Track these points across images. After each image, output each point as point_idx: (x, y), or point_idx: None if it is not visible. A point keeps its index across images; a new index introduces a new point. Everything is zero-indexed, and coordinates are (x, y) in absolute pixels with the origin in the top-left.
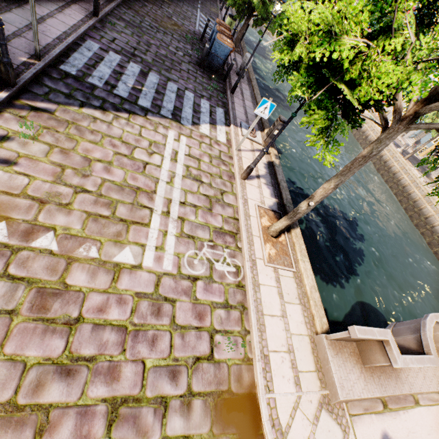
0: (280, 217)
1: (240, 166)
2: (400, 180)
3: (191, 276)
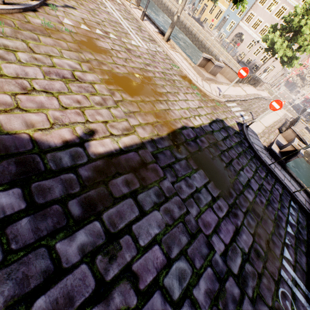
0: (163, 36)
1: (136, 15)
2: (192, 31)
3: (154, 51)
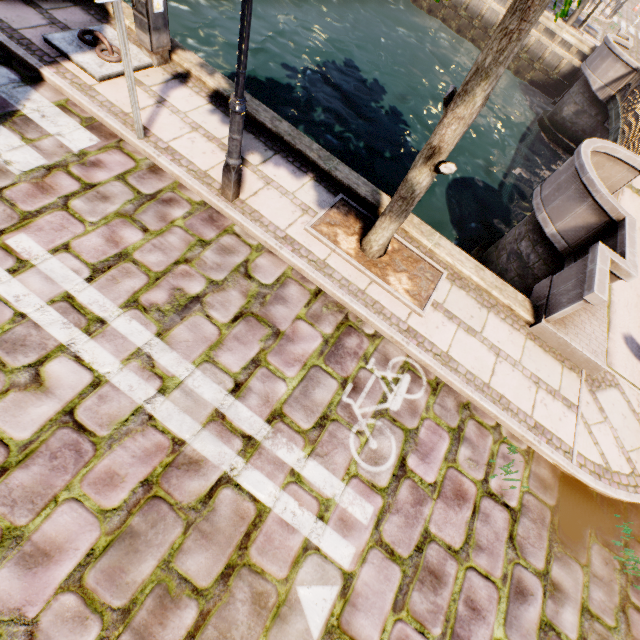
0: (347, 205)
1: (194, 173)
2: None
3: (396, 472)
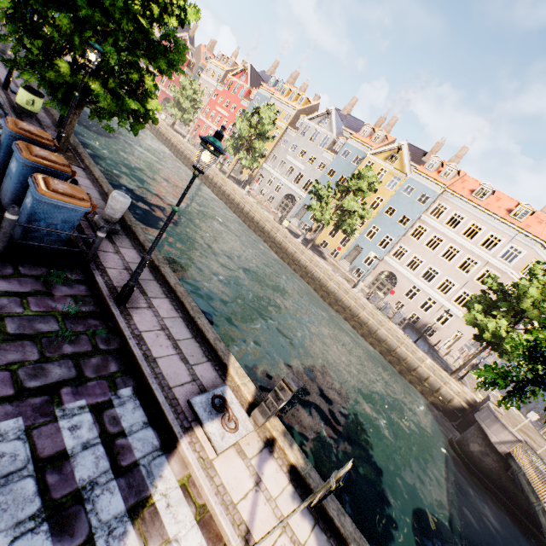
0: None
1: None
2: (314, 273)
3: None
